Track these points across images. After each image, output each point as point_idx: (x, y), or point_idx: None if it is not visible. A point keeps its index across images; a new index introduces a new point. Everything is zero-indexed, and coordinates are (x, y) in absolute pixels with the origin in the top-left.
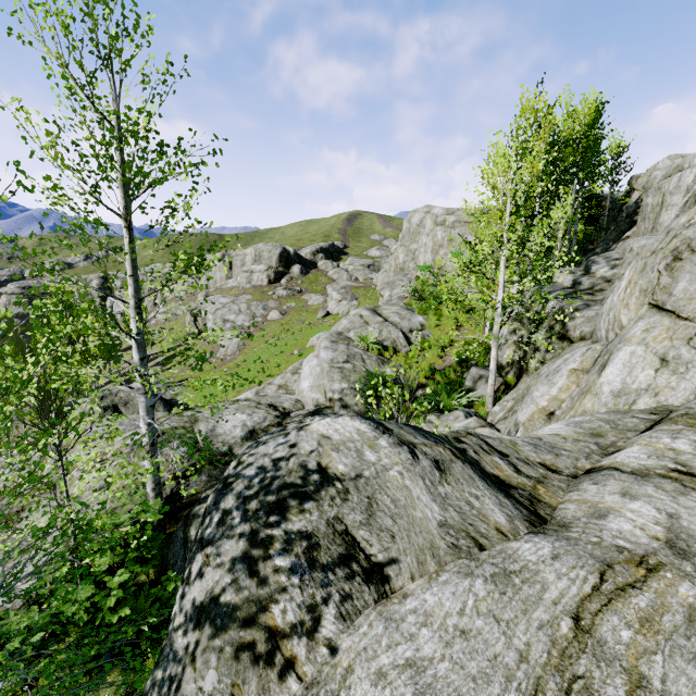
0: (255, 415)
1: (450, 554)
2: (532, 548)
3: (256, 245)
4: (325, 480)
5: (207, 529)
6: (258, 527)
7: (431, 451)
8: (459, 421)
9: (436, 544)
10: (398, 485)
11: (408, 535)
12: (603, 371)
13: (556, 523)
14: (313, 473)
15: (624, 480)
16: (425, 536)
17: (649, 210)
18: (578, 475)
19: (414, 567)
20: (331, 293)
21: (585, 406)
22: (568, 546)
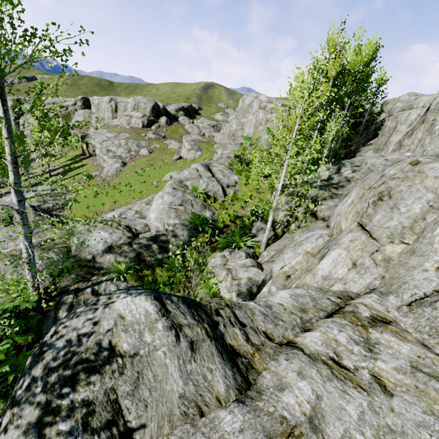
0: (114, 235)
1: (181, 419)
2: (230, 421)
3: (135, 96)
4: (112, 356)
5: (19, 389)
6: (51, 399)
7: (191, 333)
8: (241, 259)
9: (174, 411)
10: (161, 363)
11: (157, 405)
12: (321, 260)
13: (255, 389)
14: (104, 350)
15: (303, 360)
16: (168, 405)
17: (387, 130)
18: (282, 343)
19: (155, 430)
20: (184, 143)
21: (306, 280)
22: (252, 419)
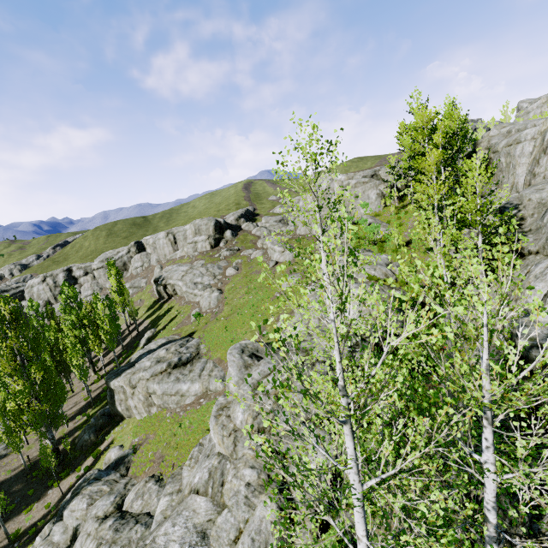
0: None
1: None
2: None
3: (193, 221)
4: None
5: None
6: None
7: None
8: None
9: None
10: None
11: None
12: None
13: None
14: None
15: None
16: None
17: (503, 166)
18: None
19: None
20: (273, 247)
21: None
22: None
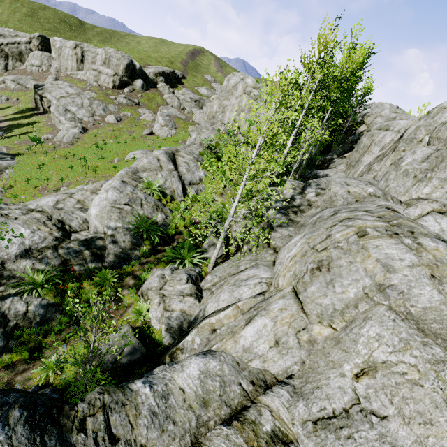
0: (37, 234)
1: None
2: None
3: (107, 48)
4: None
5: None
6: None
7: None
8: (181, 283)
9: None
10: None
11: None
12: (247, 325)
13: None
14: None
15: None
16: None
17: (362, 147)
18: None
19: None
20: (158, 116)
21: (227, 346)
22: None
